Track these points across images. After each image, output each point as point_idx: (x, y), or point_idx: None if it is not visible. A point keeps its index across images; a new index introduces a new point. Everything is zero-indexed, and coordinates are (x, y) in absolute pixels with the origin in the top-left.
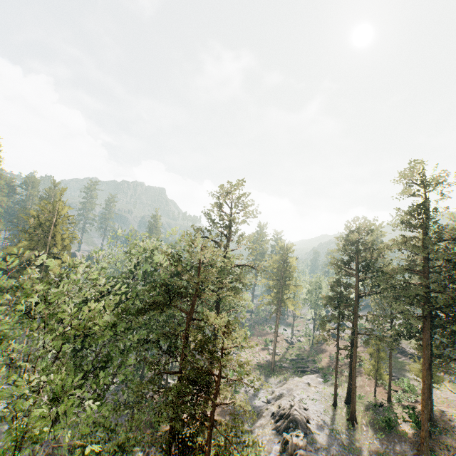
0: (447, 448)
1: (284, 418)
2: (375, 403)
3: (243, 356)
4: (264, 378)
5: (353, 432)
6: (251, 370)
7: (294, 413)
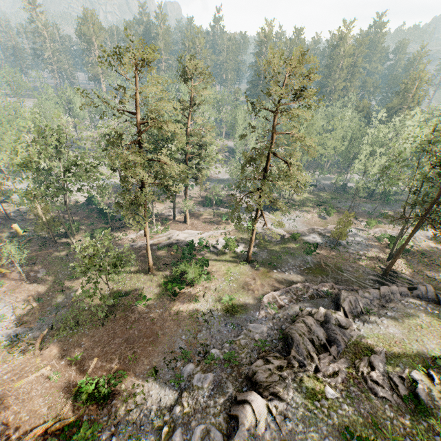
0: None
1: None
2: None
3: None
4: None
5: None
6: None
7: None
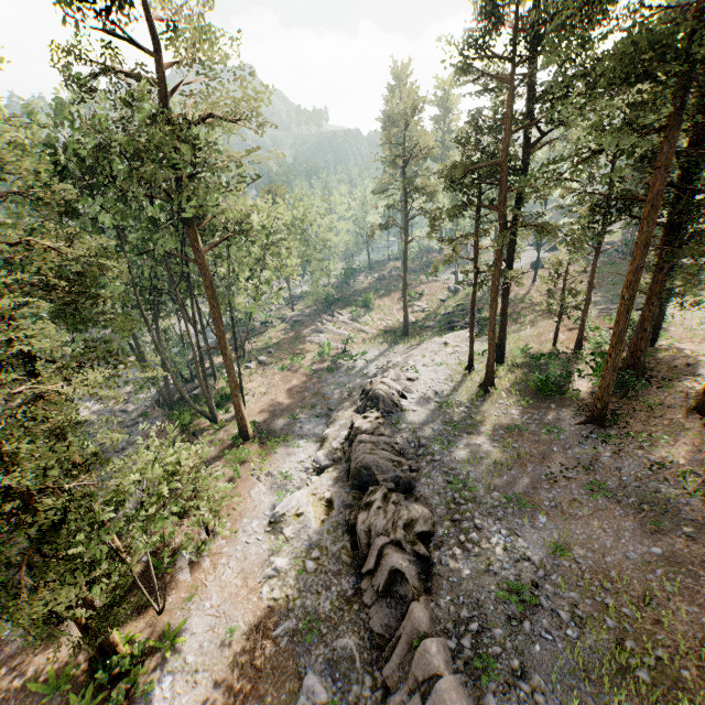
0: (650, 410)
1: (366, 396)
2: (544, 356)
3: (365, 322)
4: (387, 347)
5: (481, 402)
6: (369, 339)
7: (375, 388)
